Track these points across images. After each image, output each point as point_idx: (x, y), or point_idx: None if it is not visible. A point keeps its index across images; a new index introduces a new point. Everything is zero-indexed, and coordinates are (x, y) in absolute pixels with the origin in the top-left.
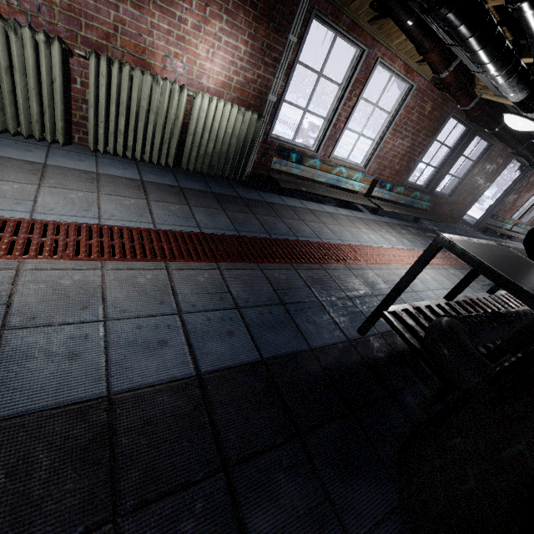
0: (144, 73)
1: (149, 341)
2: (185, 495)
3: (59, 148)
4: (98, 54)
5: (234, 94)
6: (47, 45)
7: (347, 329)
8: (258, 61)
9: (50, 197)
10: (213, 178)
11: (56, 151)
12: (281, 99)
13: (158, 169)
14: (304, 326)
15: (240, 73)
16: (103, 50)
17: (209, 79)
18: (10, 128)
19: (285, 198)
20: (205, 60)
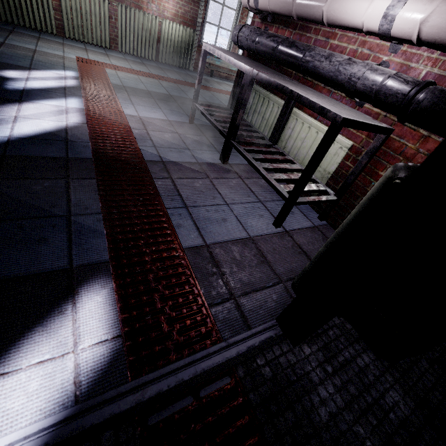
0: (140, 11)
1: (155, 88)
2: (168, 102)
3: (108, 50)
4: (121, 4)
5: (180, 20)
6: (103, 2)
7: (226, 104)
8: (190, 1)
9: (114, 61)
10: (174, 67)
11: (107, 51)
12: (204, 21)
13: (148, 61)
14: (207, 99)
15: (182, 8)
16: (123, 2)
17: (167, 12)
18: (90, 41)
19: (213, 78)
20: (165, 3)
